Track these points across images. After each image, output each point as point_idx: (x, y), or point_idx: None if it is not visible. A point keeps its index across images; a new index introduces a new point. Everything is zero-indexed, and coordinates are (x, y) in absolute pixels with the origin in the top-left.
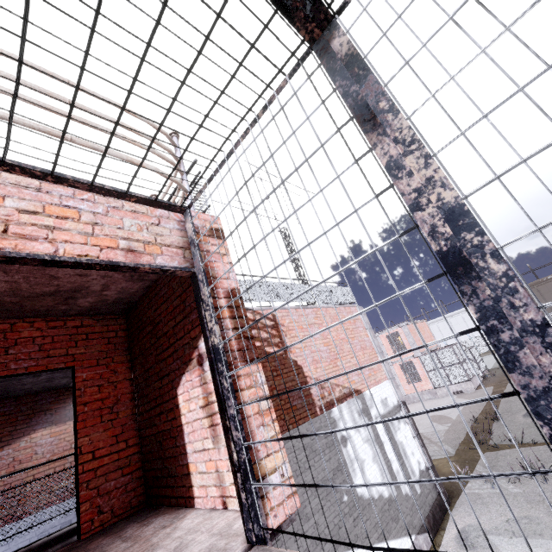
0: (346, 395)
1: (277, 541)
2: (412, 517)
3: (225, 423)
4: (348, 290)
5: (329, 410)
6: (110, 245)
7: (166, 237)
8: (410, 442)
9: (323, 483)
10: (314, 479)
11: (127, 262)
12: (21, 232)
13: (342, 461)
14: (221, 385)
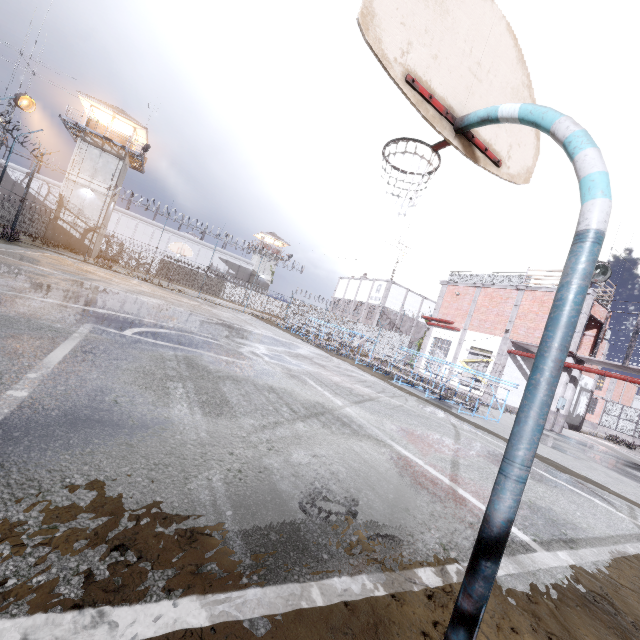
0: None
1: None
2: (567, 418)
3: (594, 348)
4: (609, 332)
5: None
6: (599, 316)
7: (604, 316)
8: (583, 404)
9: None
10: None
11: (599, 320)
12: (595, 313)
13: None
14: (597, 343)
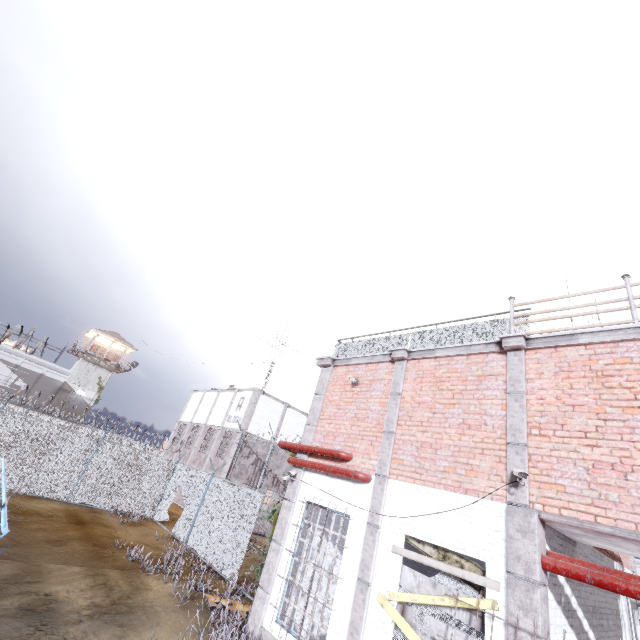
0: (617, 557)
1: (602, 625)
2: None
3: None
4: None
5: (612, 559)
6: None
7: None
8: None
9: (613, 613)
10: (610, 605)
11: None
12: None
13: (618, 609)
14: None
